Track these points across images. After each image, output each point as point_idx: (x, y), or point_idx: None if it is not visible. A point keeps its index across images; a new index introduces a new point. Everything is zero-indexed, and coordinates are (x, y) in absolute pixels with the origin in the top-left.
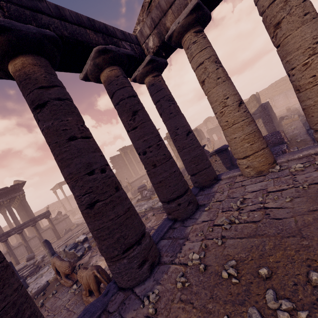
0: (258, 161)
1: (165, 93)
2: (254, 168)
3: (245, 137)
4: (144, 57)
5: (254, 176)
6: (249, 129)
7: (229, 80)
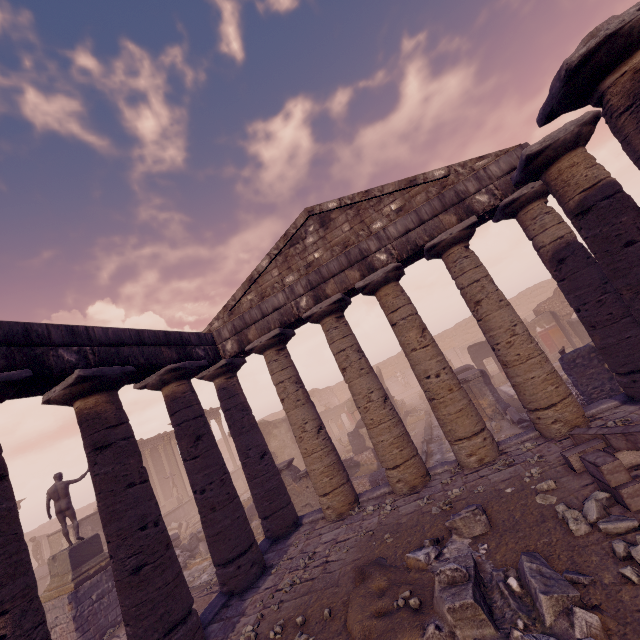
0: (338, 500)
1: (239, 401)
2: (335, 509)
3: (324, 469)
4: (218, 360)
5: (335, 520)
6: (328, 460)
7: (309, 403)
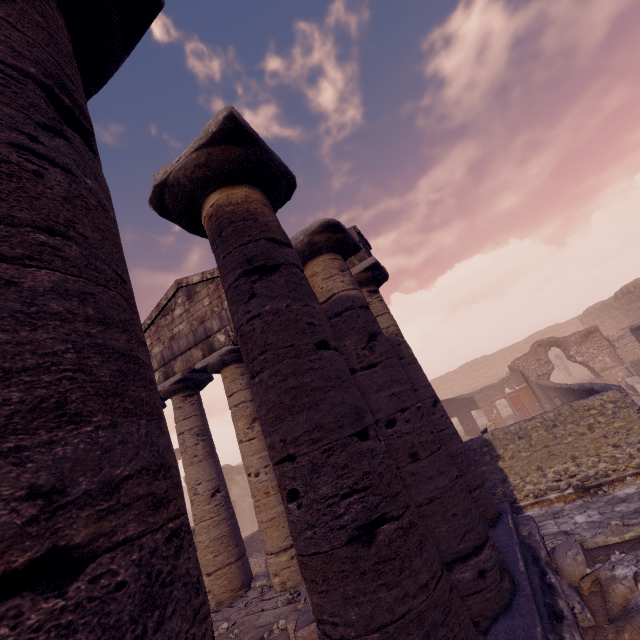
0: None
1: None
2: None
3: None
4: None
5: None
6: None
7: None
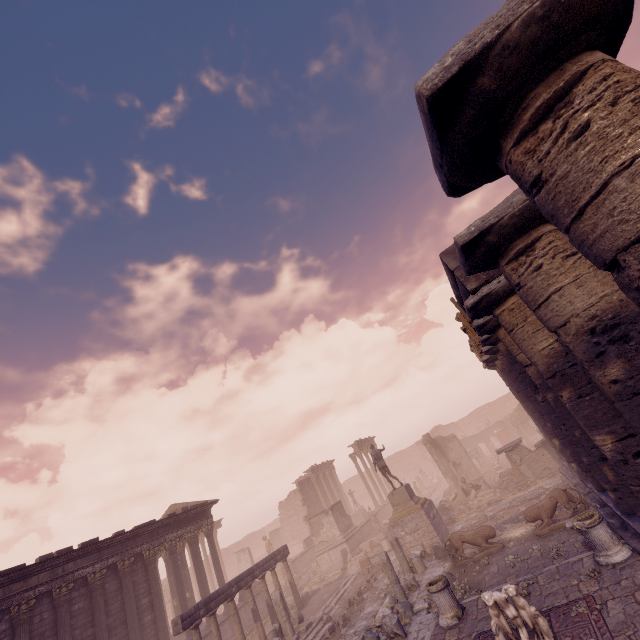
0: None
1: None
2: None
3: None
4: None
5: None
6: None
7: None
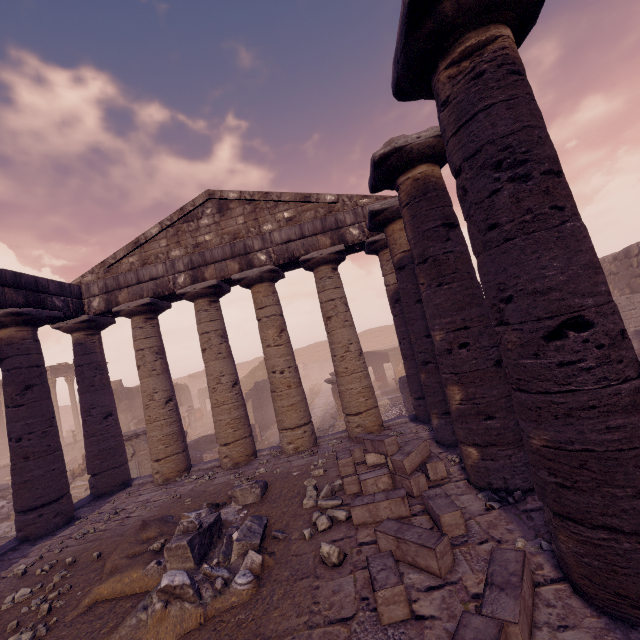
0: (168, 466)
1: (94, 359)
2: (163, 475)
3: (162, 437)
4: (80, 315)
5: (160, 484)
6: (169, 430)
7: (166, 375)
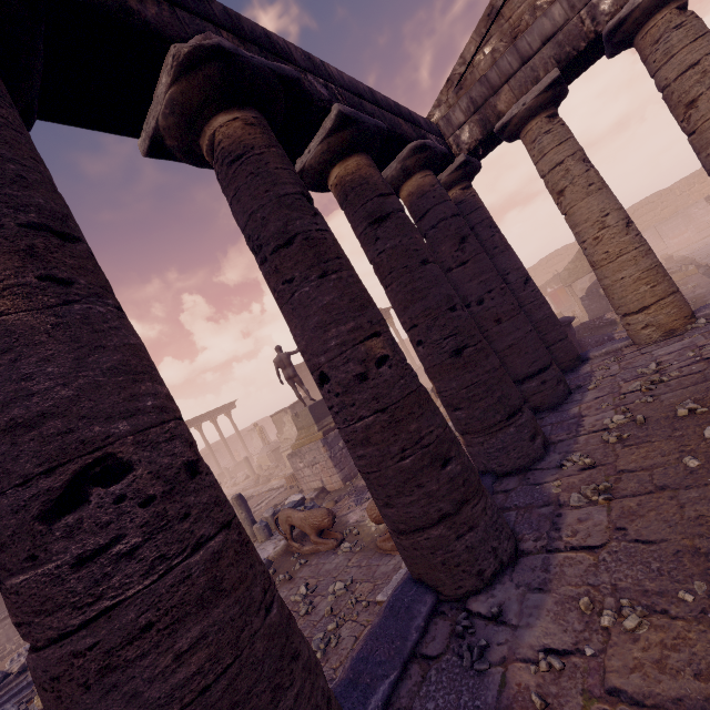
0: (666, 313)
1: (483, 215)
2: (659, 327)
3: (640, 275)
4: (453, 158)
5: (660, 340)
6: (647, 262)
7: (608, 188)
